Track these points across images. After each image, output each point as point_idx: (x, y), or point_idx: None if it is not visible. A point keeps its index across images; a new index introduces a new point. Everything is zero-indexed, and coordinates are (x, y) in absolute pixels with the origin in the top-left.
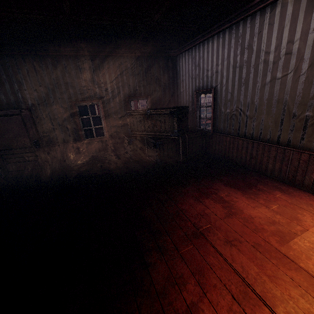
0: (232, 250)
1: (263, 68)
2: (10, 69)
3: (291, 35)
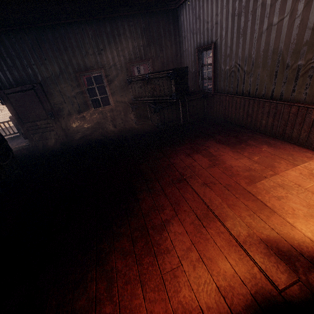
0: (205, 189)
1: (260, 13)
2: (16, 45)
3: None
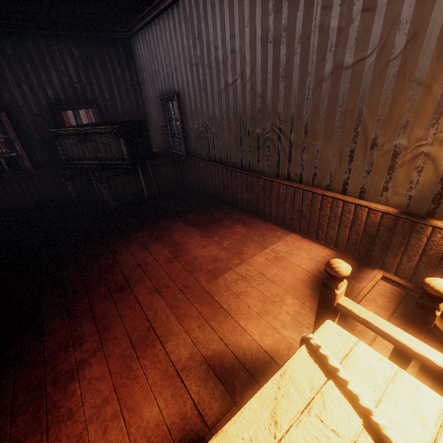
0: (153, 297)
1: (216, 69)
2: None
3: (232, 27)
